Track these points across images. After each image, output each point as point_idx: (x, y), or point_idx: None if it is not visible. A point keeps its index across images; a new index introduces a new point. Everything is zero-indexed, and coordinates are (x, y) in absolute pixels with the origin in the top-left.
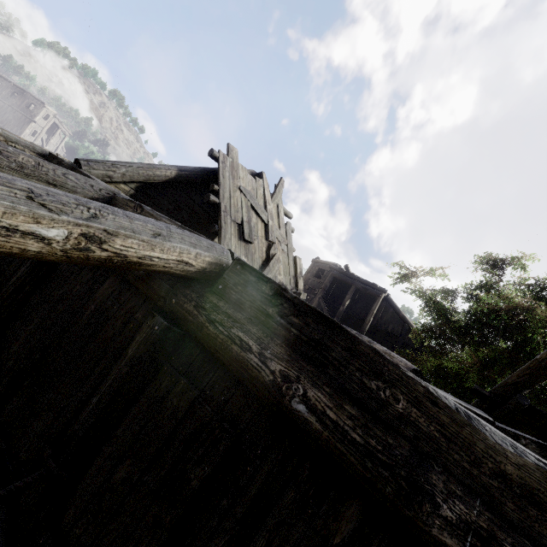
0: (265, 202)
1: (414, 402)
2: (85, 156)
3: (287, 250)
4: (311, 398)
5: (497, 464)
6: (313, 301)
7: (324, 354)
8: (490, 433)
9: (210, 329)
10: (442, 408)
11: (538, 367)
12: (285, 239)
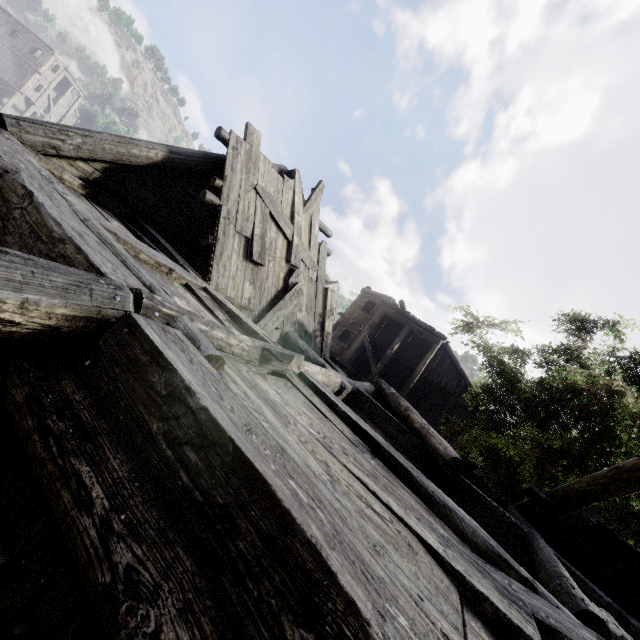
0: (293, 211)
1: None
2: (104, 126)
3: (316, 279)
4: None
5: None
6: (356, 339)
7: (224, 541)
8: None
9: (37, 448)
10: None
11: (618, 479)
12: (315, 264)
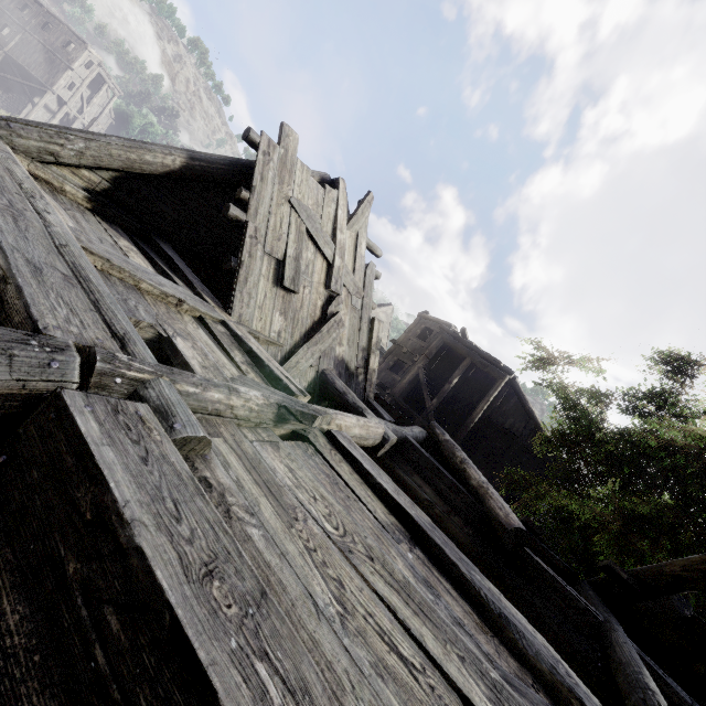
0: (335, 227)
1: None
2: (141, 128)
3: (361, 307)
4: None
5: None
6: (409, 370)
7: None
8: None
9: None
10: None
11: None
12: (360, 290)
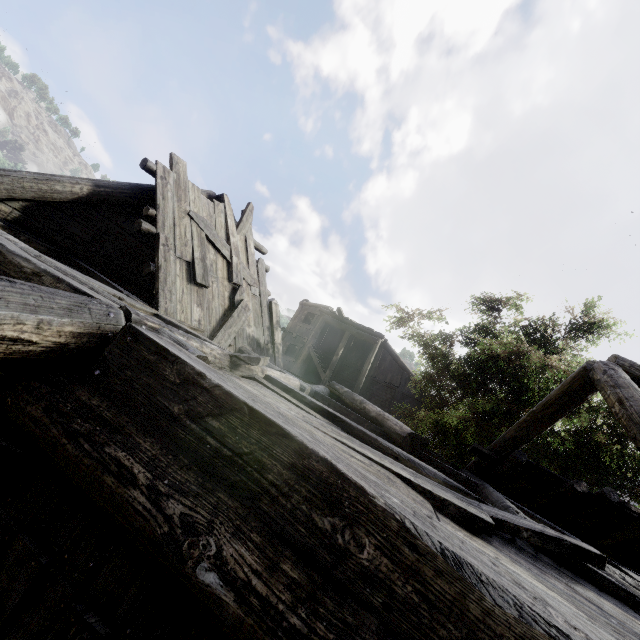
0: (227, 233)
1: (385, 547)
2: None
3: (259, 295)
4: (228, 561)
5: (497, 639)
6: (302, 351)
7: (256, 477)
8: (487, 588)
9: (68, 449)
10: (423, 554)
11: (535, 420)
12: (256, 281)
